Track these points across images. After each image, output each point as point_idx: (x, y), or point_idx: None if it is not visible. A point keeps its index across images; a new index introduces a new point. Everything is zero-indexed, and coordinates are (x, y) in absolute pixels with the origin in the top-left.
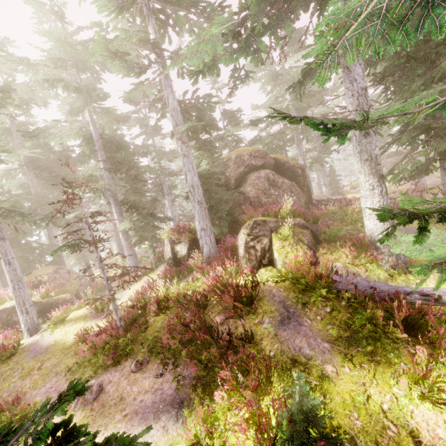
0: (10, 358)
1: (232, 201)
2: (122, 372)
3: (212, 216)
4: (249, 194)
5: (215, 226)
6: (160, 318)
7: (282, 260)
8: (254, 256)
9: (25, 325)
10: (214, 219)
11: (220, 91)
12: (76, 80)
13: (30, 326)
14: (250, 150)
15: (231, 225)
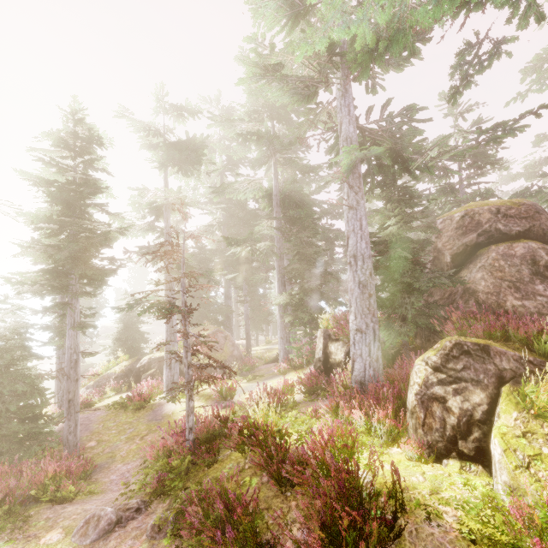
0: (140, 410)
1: (439, 293)
2: (144, 520)
3: (387, 311)
4: (476, 284)
5: (390, 329)
6: (236, 456)
7: (511, 471)
8: (437, 420)
9: (166, 381)
10: (394, 317)
11: (462, 118)
12: (282, 137)
13: (169, 383)
14: (497, 205)
15: (428, 335)
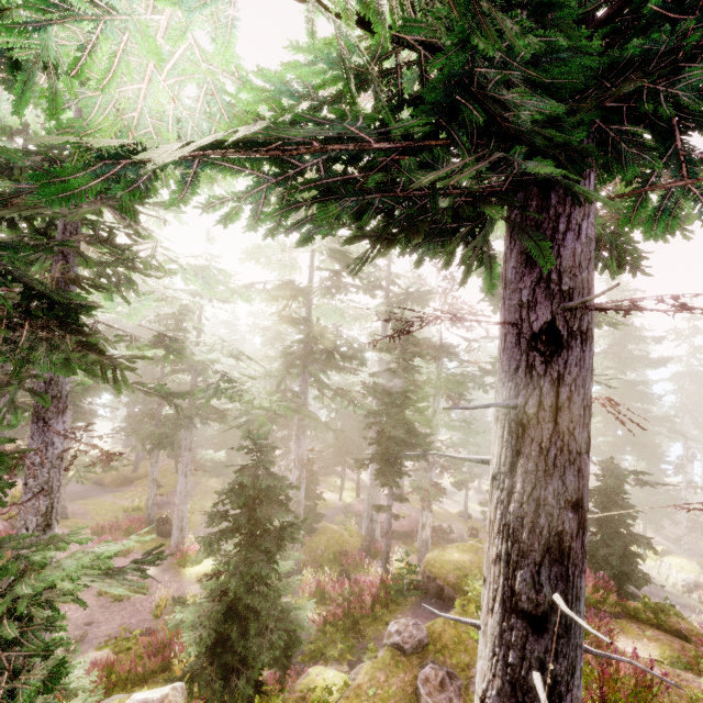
0: None
1: None
2: None
3: None
4: None
5: None
6: None
7: None
8: None
9: None
10: None
11: None
12: None
13: None
14: None
15: None
